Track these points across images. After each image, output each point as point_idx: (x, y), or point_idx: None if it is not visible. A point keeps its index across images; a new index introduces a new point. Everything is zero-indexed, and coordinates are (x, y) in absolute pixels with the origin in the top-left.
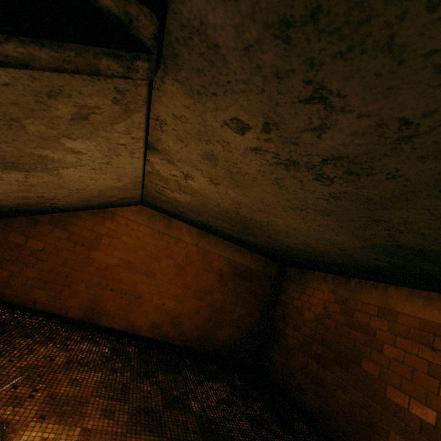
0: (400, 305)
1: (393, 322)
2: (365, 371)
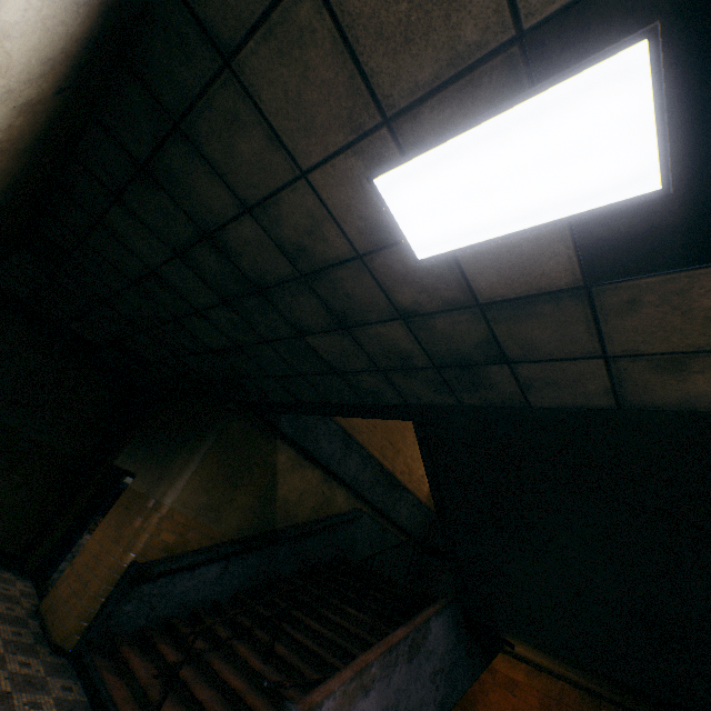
0: (498, 664)
1: (495, 675)
2: (478, 710)
